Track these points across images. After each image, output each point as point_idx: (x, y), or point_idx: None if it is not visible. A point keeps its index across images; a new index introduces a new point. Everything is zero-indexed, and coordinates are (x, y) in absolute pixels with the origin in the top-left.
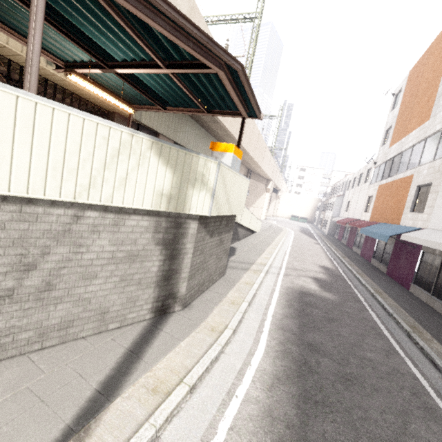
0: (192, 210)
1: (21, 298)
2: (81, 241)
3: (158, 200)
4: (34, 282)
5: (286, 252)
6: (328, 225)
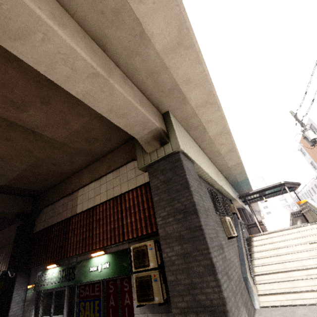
0: None
1: None
2: None
3: None
4: None
5: None
6: None
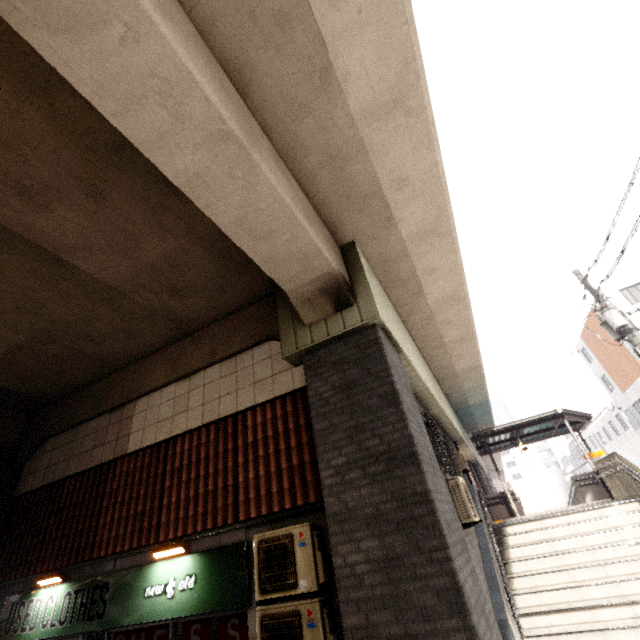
0: None
1: None
2: None
3: None
4: None
5: None
6: None
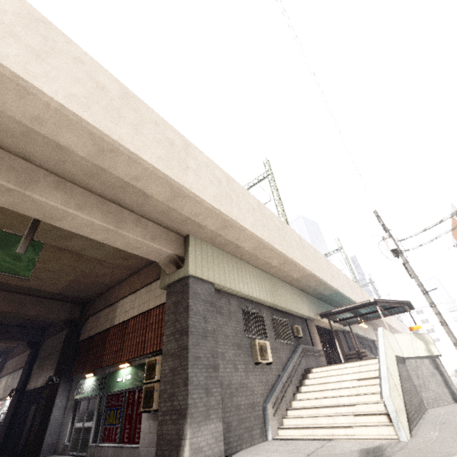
0: (434, 353)
1: (422, 387)
2: (420, 369)
3: (425, 352)
4: (421, 382)
5: None
6: None
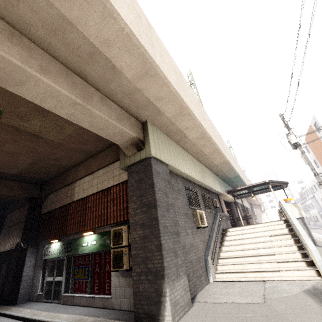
0: (303, 216)
1: None
2: None
3: (299, 215)
4: None
5: (318, 235)
6: (319, 218)
